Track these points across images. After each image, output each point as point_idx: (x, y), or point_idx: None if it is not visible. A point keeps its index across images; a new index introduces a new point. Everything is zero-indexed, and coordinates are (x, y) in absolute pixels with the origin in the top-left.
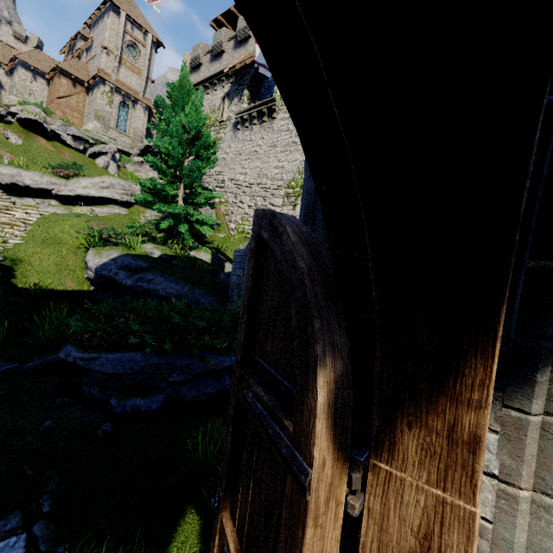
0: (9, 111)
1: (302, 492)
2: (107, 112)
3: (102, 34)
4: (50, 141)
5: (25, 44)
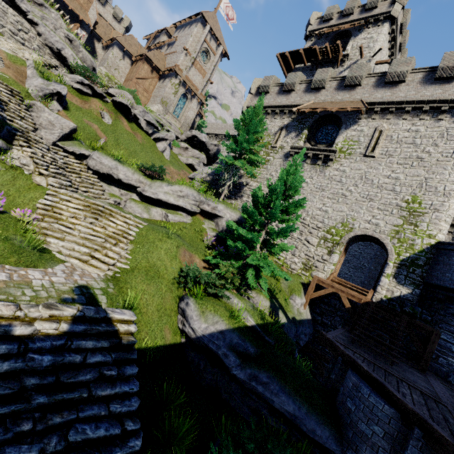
0: (108, 91)
1: None
2: (171, 100)
3: (186, 37)
4: (130, 122)
5: (119, 23)
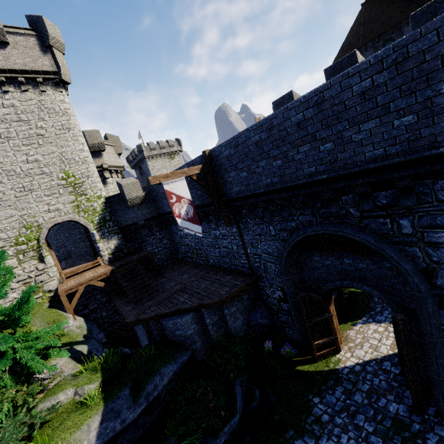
0: None
1: (332, 316)
2: None
3: None
4: None
5: None
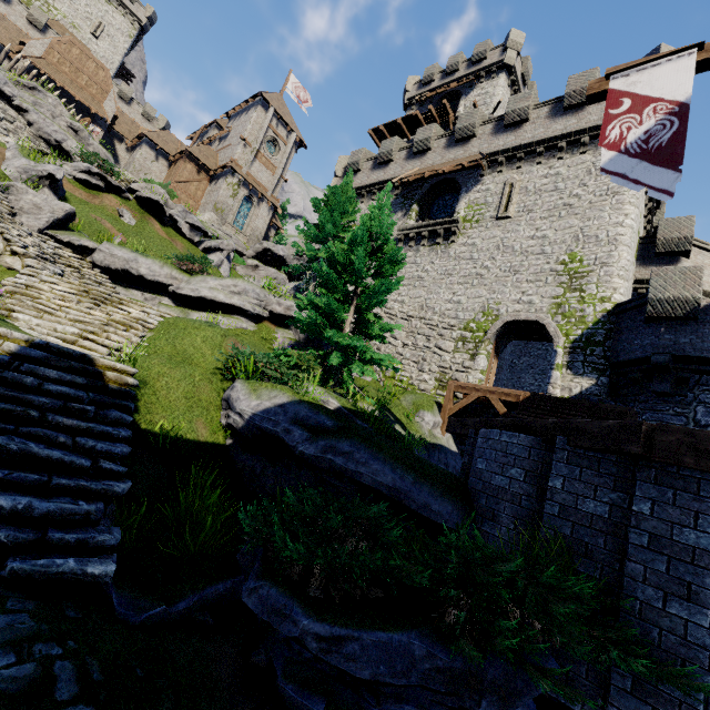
0: (130, 186)
1: None
2: (228, 205)
3: (244, 125)
4: (164, 226)
5: (151, 124)
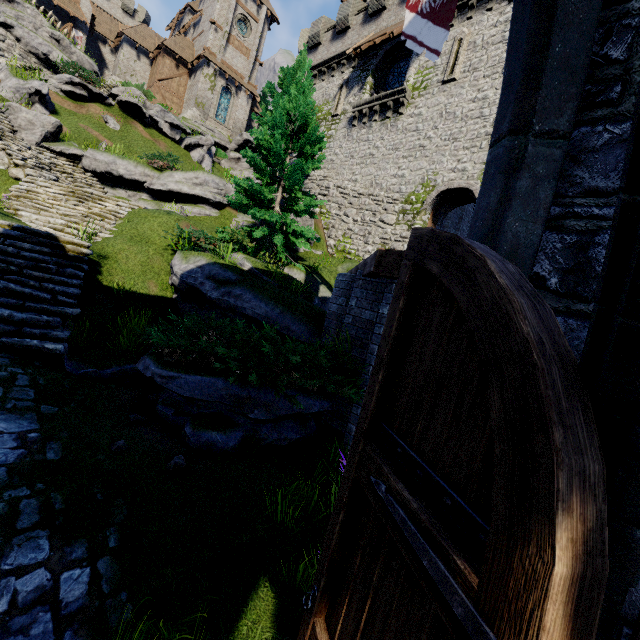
0: (111, 92)
1: None
2: (208, 99)
3: (212, 6)
4: (147, 128)
5: (132, 18)
